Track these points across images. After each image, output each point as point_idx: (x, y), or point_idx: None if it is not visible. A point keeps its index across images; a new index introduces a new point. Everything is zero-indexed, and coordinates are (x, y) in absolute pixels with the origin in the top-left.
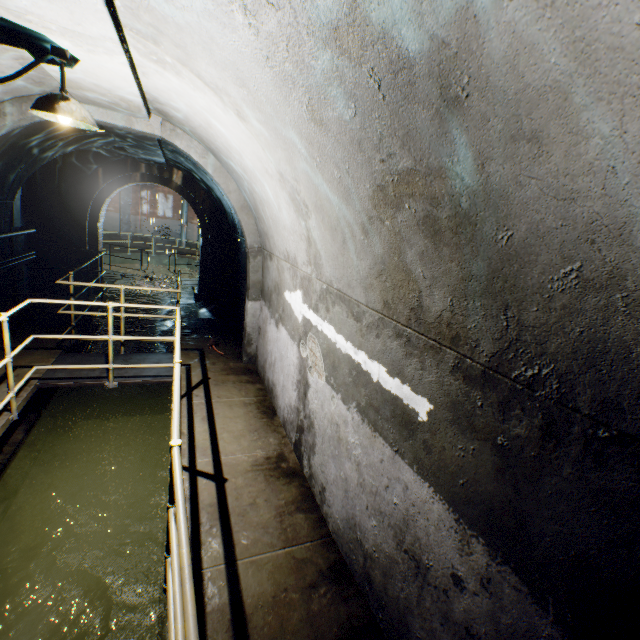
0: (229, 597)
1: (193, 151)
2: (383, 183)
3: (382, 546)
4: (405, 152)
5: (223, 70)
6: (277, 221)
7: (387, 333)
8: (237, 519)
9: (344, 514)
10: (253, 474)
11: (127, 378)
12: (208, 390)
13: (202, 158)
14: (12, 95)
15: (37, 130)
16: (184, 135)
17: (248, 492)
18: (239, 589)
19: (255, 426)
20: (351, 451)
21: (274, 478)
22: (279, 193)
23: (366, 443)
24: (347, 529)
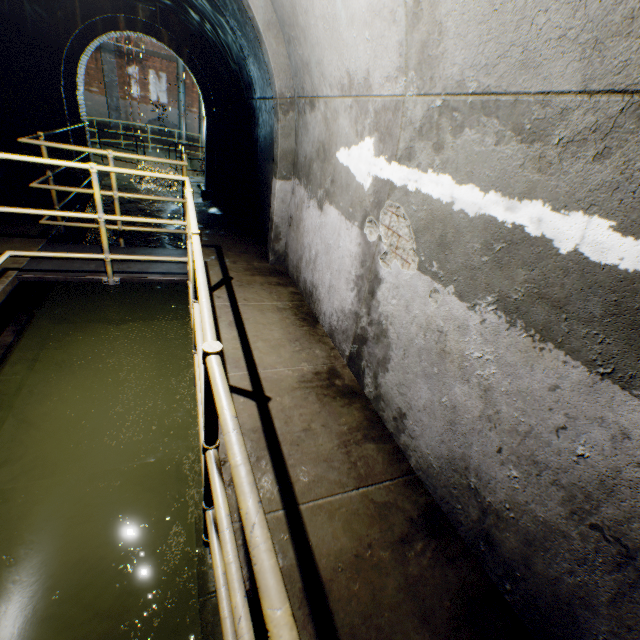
0: (296, 557)
1: None
2: None
3: (529, 507)
4: None
5: None
6: (336, 15)
7: None
8: (290, 449)
9: (444, 452)
10: (302, 393)
11: (130, 274)
12: (231, 292)
13: None
14: None
15: None
16: None
17: (299, 415)
18: (307, 545)
19: (295, 335)
20: (471, 370)
21: (329, 398)
22: None
23: (513, 359)
24: (448, 471)
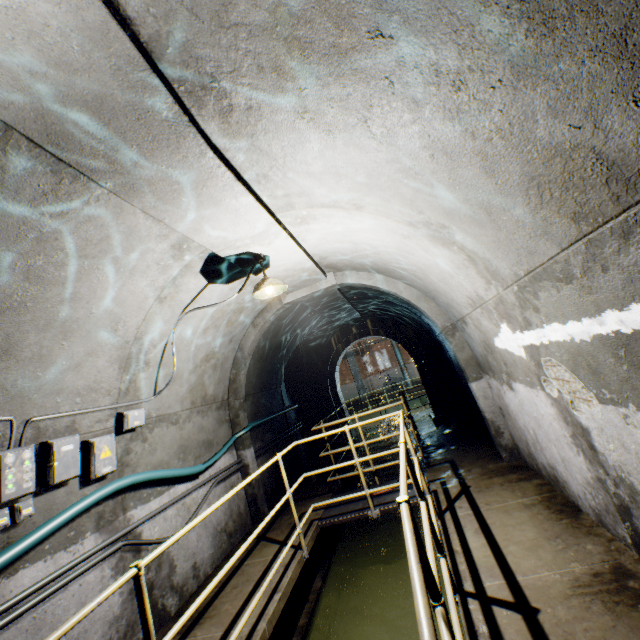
0: None
1: (361, 280)
2: (456, 104)
3: None
4: (440, 49)
5: (325, 181)
6: (443, 277)
7: (610, 251)
8: None
9: None
10: (579, 600)
11: (385, 504)
12: (471, 499)
13: (369, 280)
14: (257, 312)
15: (278, 331)
16: (350, 273)
17: (582, 630)
18: None
19: (552, 531)
20: None
21: (623, 606)
22: (423, 245)
23: None
24: None
